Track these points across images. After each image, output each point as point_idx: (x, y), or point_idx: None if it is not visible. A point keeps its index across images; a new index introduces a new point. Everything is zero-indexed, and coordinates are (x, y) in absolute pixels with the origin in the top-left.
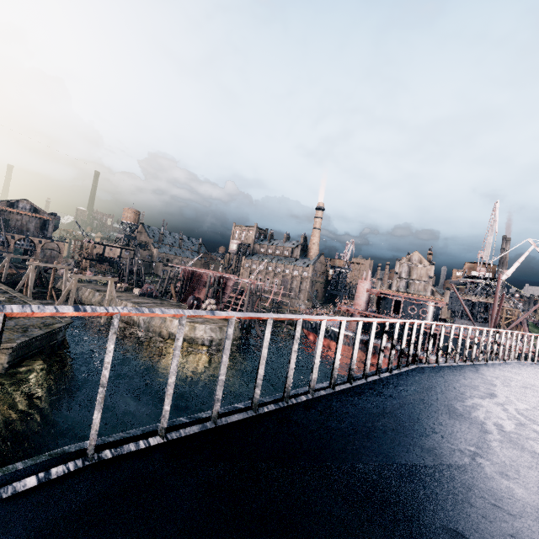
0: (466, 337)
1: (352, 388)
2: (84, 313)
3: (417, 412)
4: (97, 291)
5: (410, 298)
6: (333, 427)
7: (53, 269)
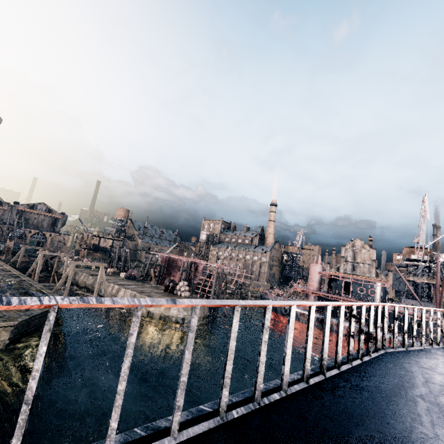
0: (429, 319)
1: (326, 381)
2: (7, 307)
3: (406, 414)
4: (90, 275)
5: (358, 279)
6: (316, 441)
7: (57, 257)
